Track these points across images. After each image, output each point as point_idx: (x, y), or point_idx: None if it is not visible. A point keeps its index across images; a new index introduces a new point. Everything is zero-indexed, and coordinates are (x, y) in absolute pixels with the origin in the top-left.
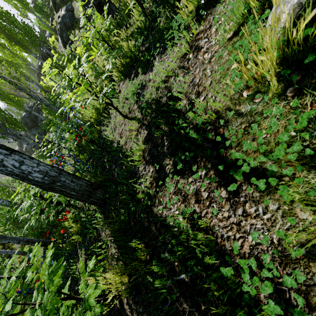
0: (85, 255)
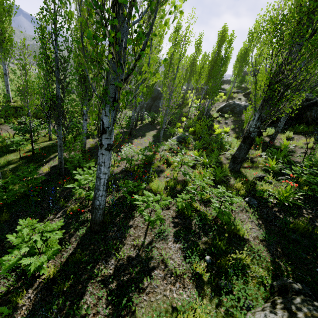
0: None
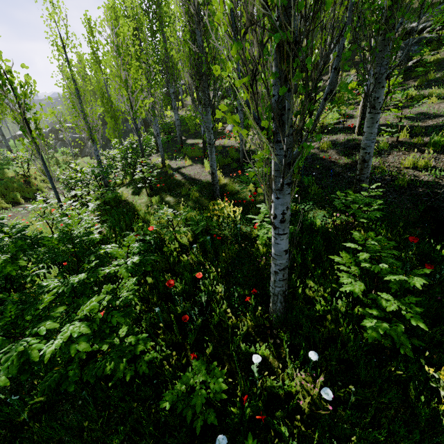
0: (338, 150)
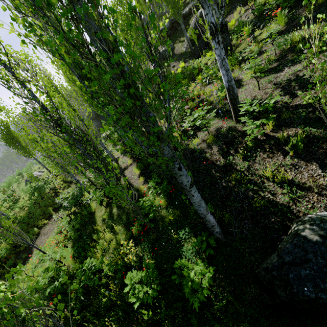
0: (219, 146)
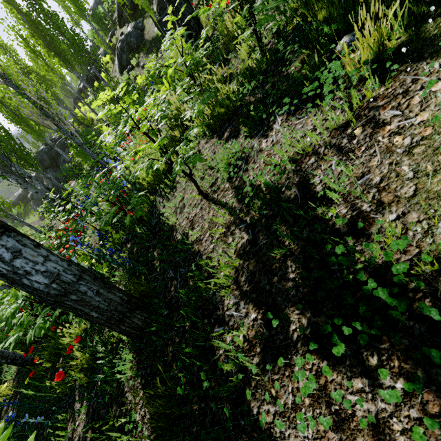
0: (87, 416)
